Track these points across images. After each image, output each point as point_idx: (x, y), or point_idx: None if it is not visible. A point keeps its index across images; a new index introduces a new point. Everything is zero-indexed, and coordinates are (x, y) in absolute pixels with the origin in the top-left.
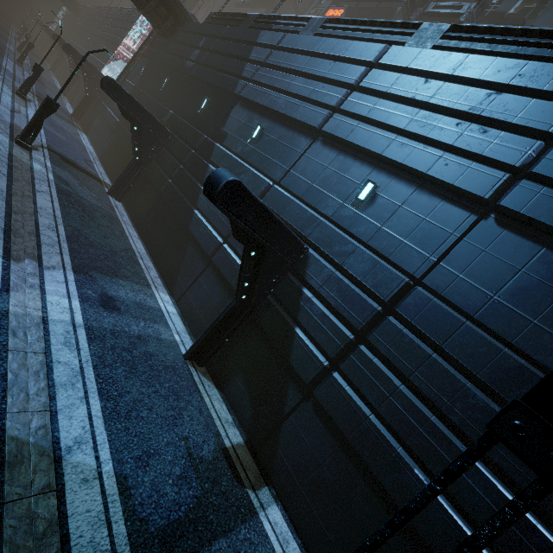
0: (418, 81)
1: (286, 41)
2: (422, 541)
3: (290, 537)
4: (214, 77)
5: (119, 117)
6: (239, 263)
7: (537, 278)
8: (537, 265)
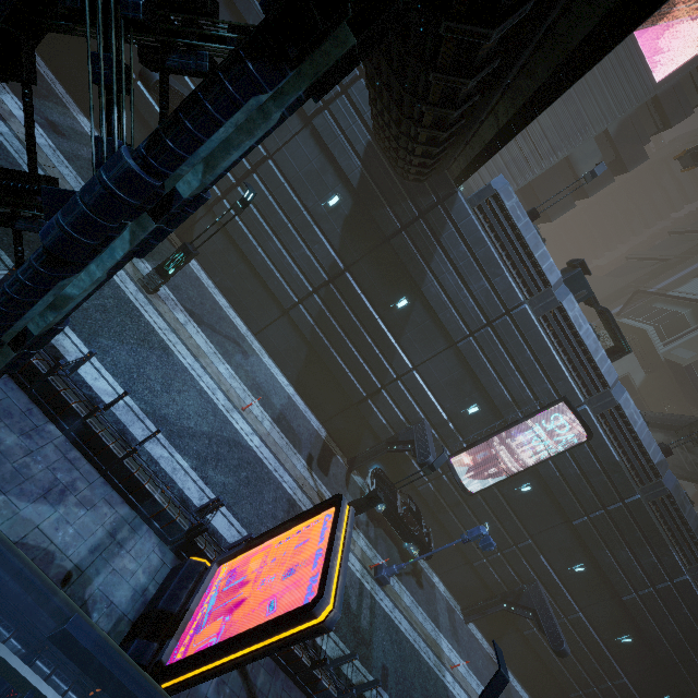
0: None
1: None
2: (253, 266)
3: (201, 270)
4: None
5: None
6: (156, 107)
7: (316, 168)
8: (318, 161)
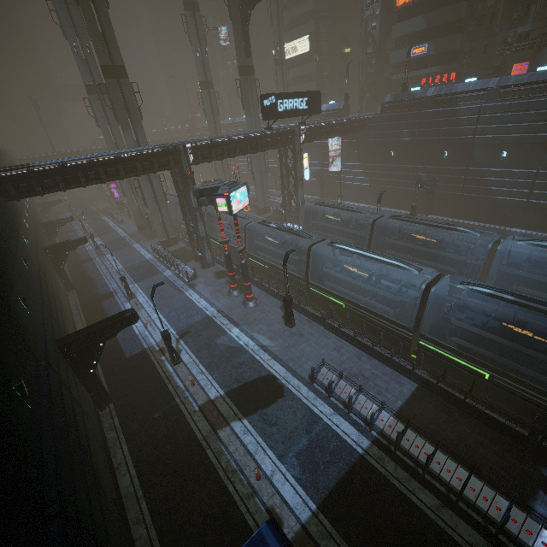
0: None
1: (484, 110)
2: None
3: None
4: (440, 141)
5: (369, 183)
6: (545, 202)
7: None
8: None
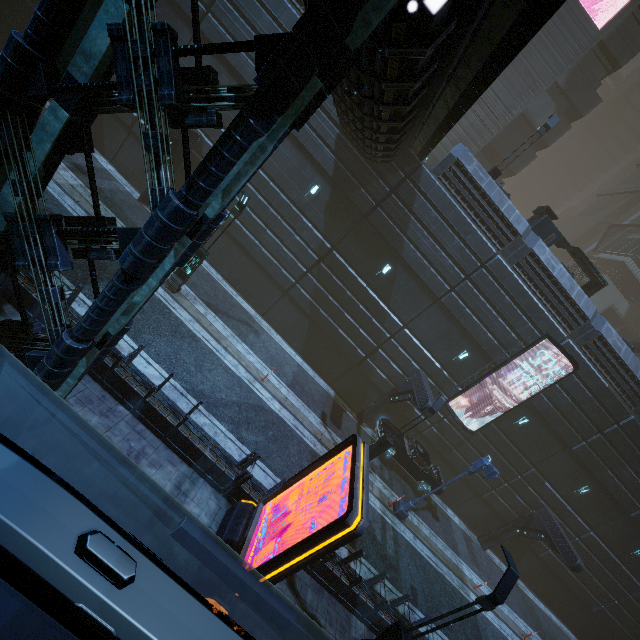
0: (261, 14)
1: None
2: (253, 257)
3: (210, 267)
4: None
5: None
6: None
7: (295, 165)
8: (296, 159)
